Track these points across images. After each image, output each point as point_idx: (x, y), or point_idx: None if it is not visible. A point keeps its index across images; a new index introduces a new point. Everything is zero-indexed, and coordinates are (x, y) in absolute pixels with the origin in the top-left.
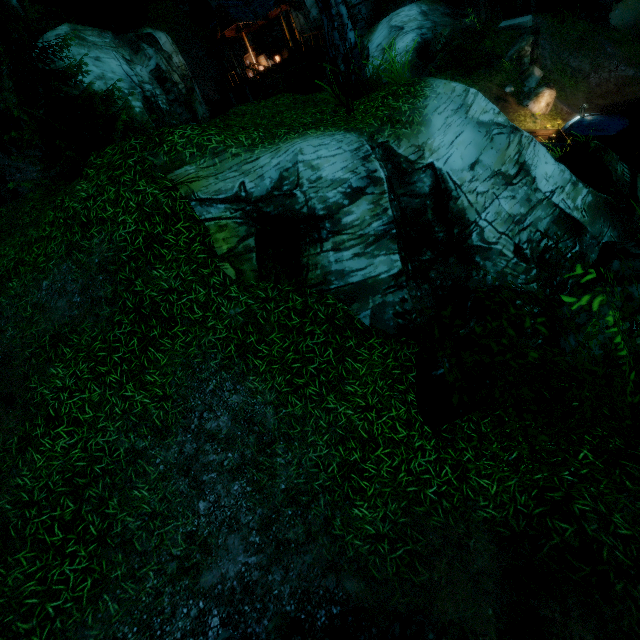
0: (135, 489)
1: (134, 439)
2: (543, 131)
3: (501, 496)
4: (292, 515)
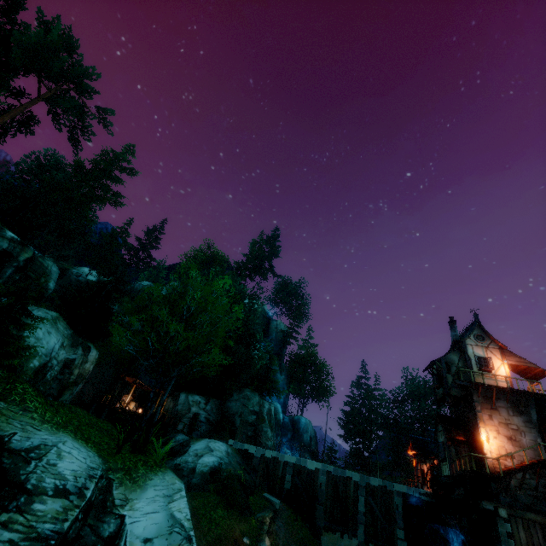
0: None
1: None
2: None
3: None
4: None
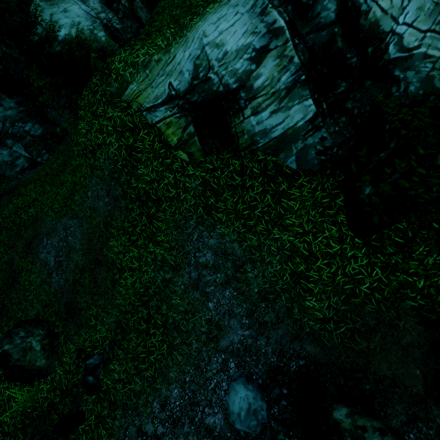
0: (173, 300)
1: (163, 274)
2: None
3: (428, 289)
4: (265, 307)
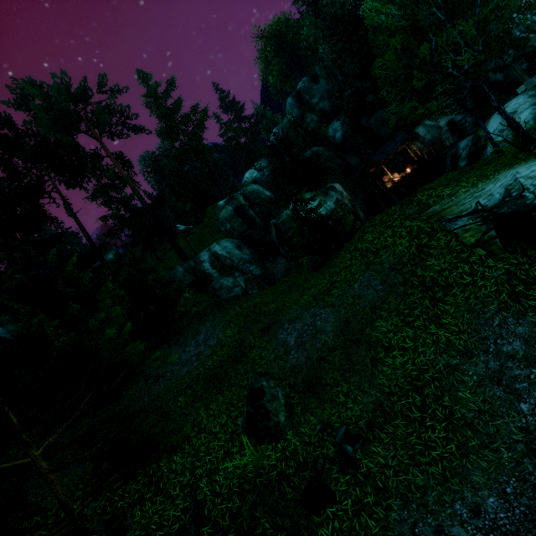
0: (459, 391)
1: (447, 358)
2: None
3: None
4: None
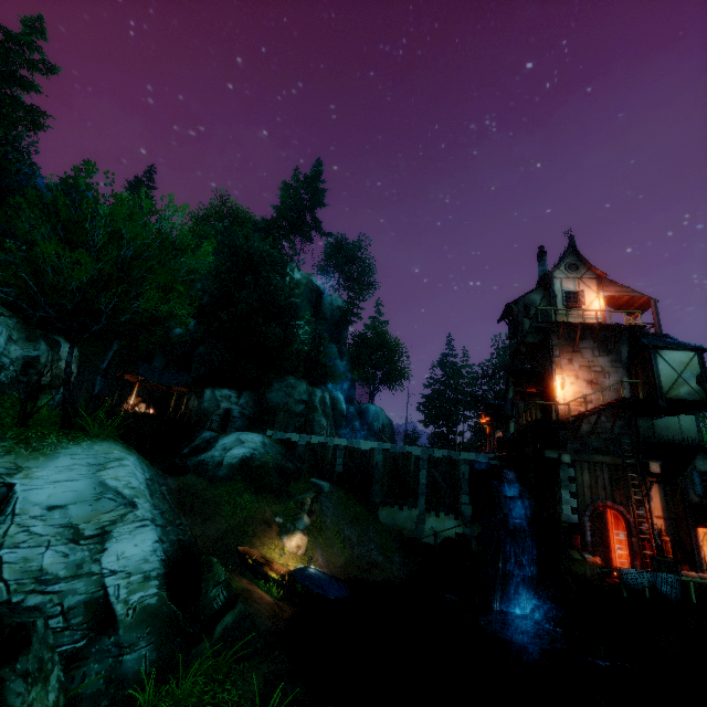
0: None
1: None
2: (280, 565)
3: None
4: None
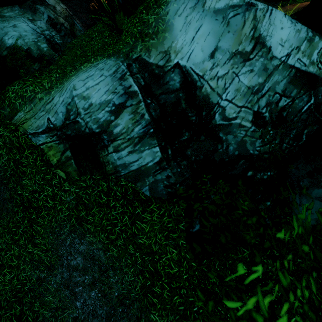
0: (45, 297)
1: (38, 273)
2: None
3: None
4: (121, 311)
